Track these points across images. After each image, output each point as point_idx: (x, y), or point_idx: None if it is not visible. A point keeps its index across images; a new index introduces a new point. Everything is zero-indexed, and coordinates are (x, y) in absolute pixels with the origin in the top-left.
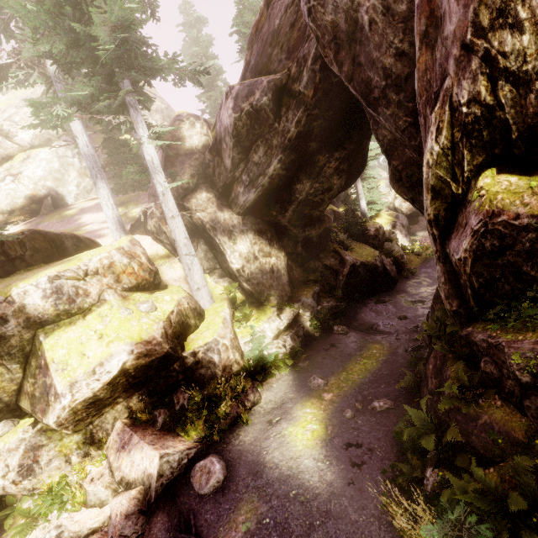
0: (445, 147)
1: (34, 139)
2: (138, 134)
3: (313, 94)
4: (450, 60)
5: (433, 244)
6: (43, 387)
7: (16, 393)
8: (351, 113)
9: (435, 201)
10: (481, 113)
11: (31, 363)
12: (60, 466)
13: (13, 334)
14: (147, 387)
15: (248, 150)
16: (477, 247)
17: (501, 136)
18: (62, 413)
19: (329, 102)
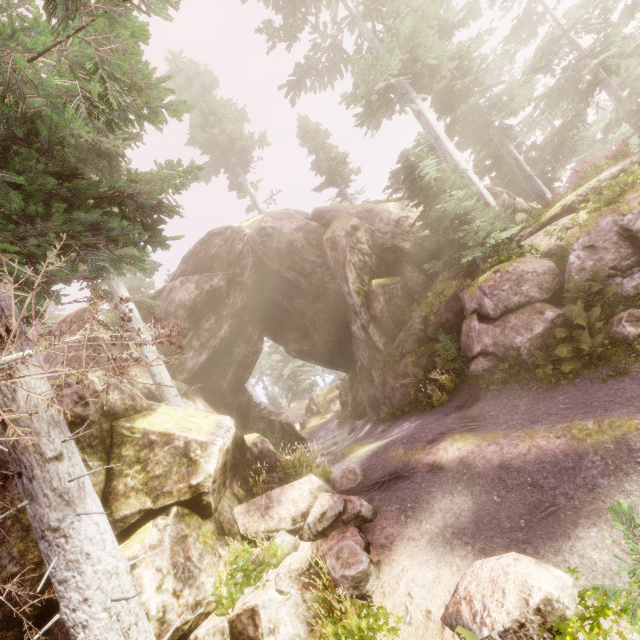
0: (356, 276)
1: None
2: (118, 293)
3: (251, 283)
4: (346, 252)
5: (365, 316)
6: (171, 454)
7: None
8: (261, 303)
9: (359, 296)
10: (363, 264)
11: (122, 454)
12: (214, 562)
13: (93, 420)
14: (239, 473)
15: (199, 320)
16: (385, 299)
17: (371, 270)
18: (220, 456)
19: (257, 291)
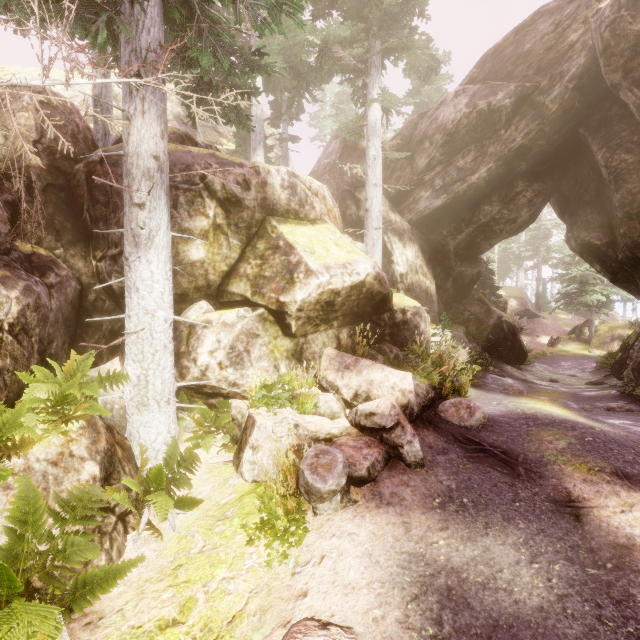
0: None
1: None
2: (370, 94)
3: (555, 110)
4: None
5: None
6: (282, 265)
7: (223, 276)
8: (563, 150)
9: None
10: None
11: (256, 245)
12: (268, 370)
13: (248, 205)
14: (358, 324)
15: (454, 153)
16: None
17: None
18: (315, 291)
19: (560, 125)
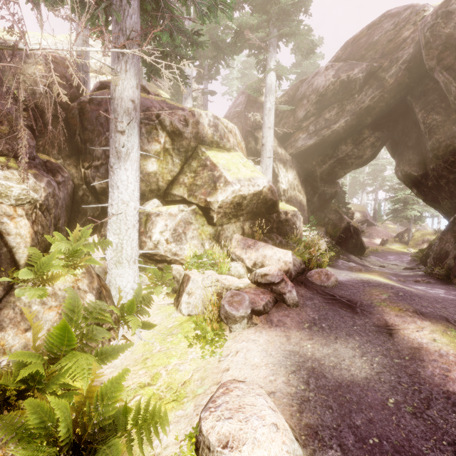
0: None
1: (102, 68)
2: (268, 65)
3: (392, 82)
4: None
5: None
6: (209, 177)
7: (168, 183)
8: (396, 110)
9: None
10: None
11: (191, 164)
12: (197, 246)
13: (187, 137)
14: (256, 220)
15: (323, 109)
16: None
17: None
18: (230, 195)
19: (395, 93)
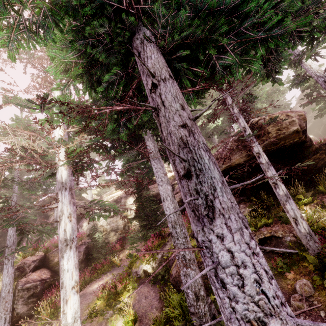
0: None
1: None
2: None
3: None
4: None
5: None
6: None
7: None
8: None
9: None
10: None
11: None
12: None
13: None
14: None
15: (306, 115)
16: None
17: None
18: None
19: None
